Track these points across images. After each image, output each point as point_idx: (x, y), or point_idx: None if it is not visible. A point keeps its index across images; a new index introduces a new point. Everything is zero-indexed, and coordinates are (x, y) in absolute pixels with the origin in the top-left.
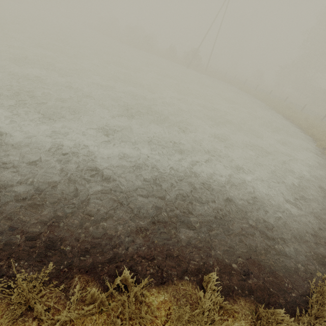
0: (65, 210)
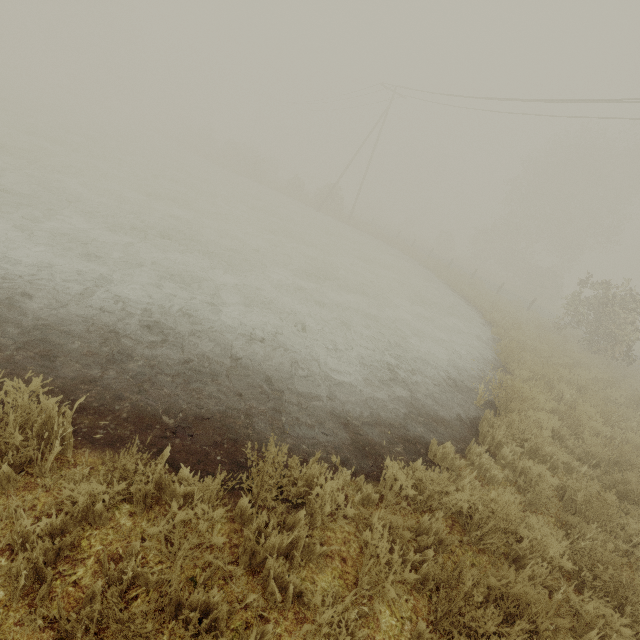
0: None
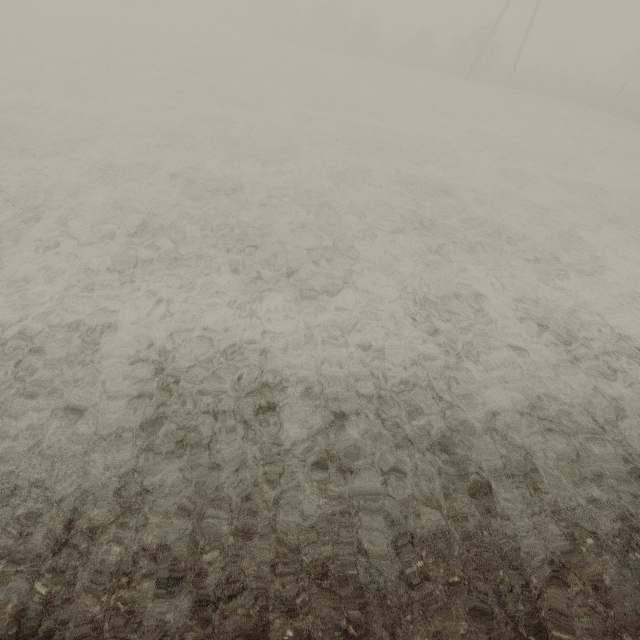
0: (508, 611)
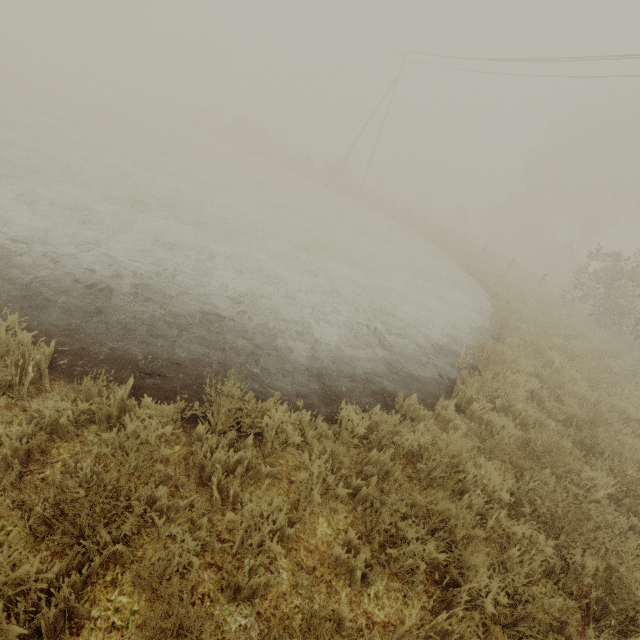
0: None
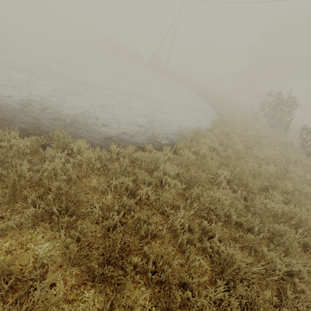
0: None
